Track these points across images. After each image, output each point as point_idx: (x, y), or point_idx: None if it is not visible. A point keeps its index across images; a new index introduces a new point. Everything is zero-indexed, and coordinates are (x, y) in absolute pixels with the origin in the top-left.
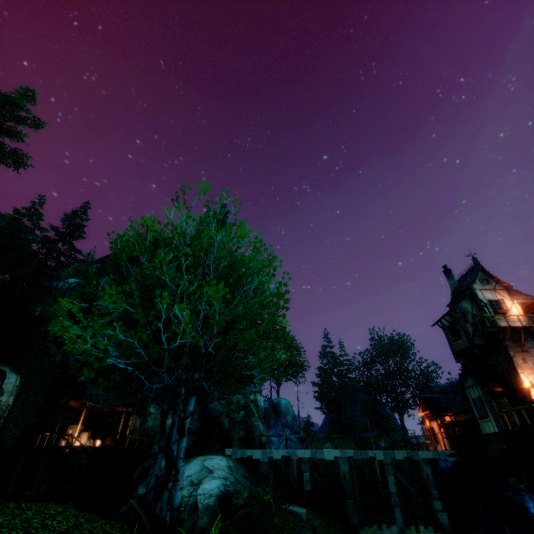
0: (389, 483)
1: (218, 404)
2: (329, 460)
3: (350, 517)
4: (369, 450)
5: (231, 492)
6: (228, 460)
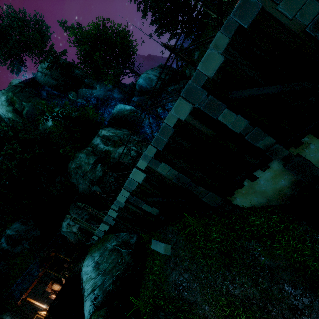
0: (228, 126)
1: (81, 185)
2: (145, 178)
3: (210, 203)
4: (165, 121)
5: (100, 303)
6: (93, 257)
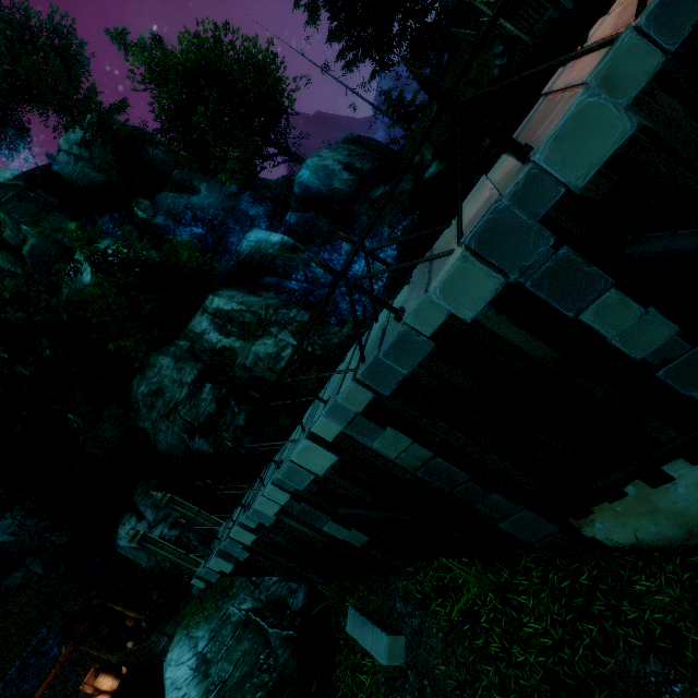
0: (609, 341)
1: (164, 436)
2: (335, 462)
3: (521, 536)
4: (407, 320)
5: None
6: (193, 640)
